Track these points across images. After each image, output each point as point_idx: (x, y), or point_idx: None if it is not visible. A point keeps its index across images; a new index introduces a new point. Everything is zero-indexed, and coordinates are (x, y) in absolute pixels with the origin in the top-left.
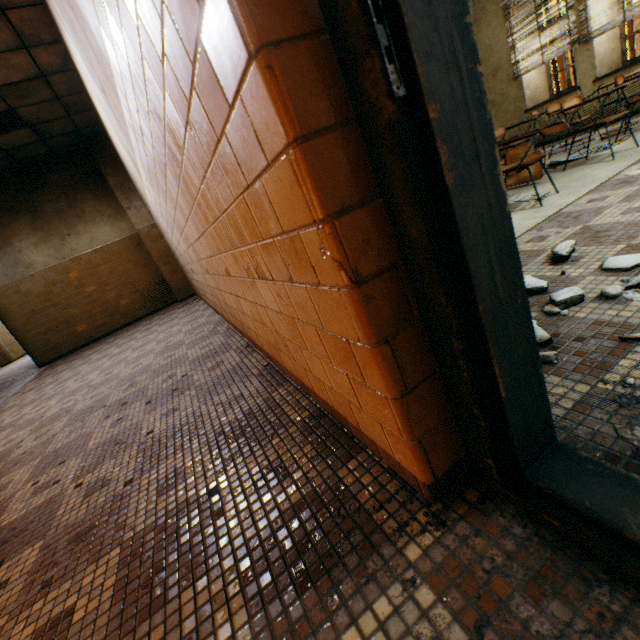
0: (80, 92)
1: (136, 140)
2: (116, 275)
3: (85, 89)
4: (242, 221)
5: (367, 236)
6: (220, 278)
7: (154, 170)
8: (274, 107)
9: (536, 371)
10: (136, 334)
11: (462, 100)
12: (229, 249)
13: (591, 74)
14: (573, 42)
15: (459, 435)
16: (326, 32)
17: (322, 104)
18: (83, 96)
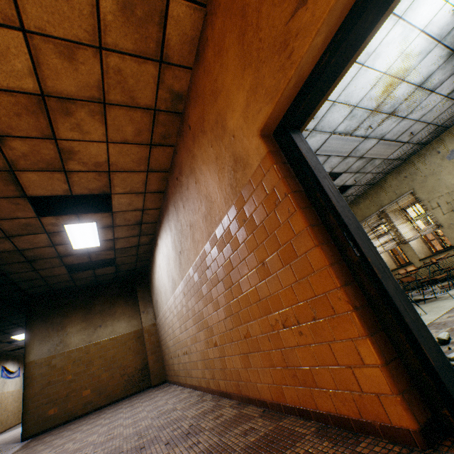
0: (148, 252)
1: (195, 271)
2: (116, 358)
3: (153, 251)
4: (284, 297)
5: (354, 293)
6: (232, 344)
7: (201, 285)
8: (322, 256)
9: (444, 358)
10: (120, 409)
11: (375, 257)
12: (260, 317)
13: (415, 256)
14: (398, 243)
15: (423, 400)
16: (332, 241)
17: (334, 256)
18: (148, 254)
